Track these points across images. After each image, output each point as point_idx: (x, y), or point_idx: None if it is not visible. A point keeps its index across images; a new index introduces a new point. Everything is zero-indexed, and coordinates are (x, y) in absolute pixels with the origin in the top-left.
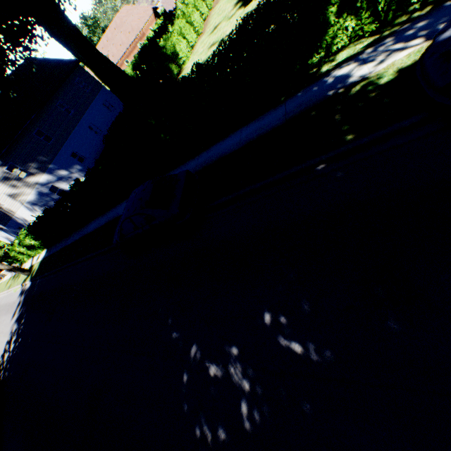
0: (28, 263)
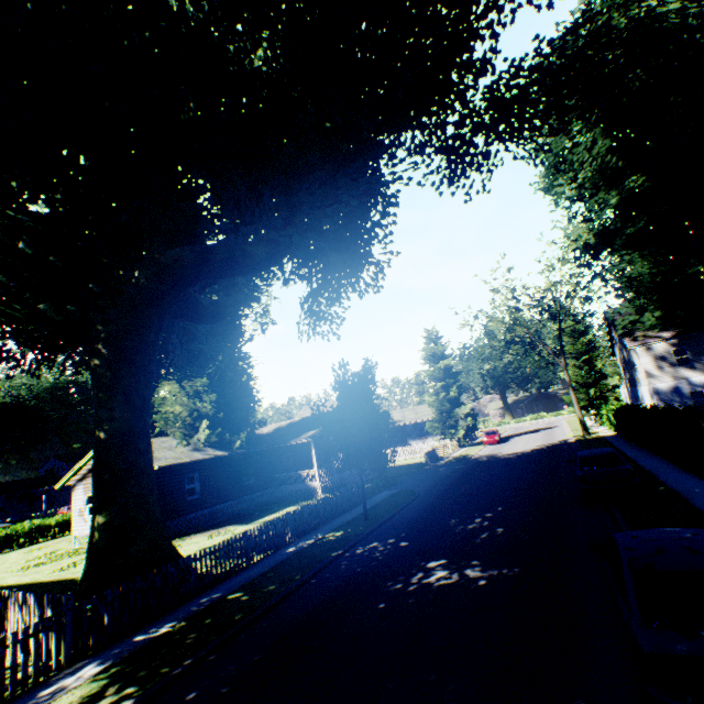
0: (601, 428)
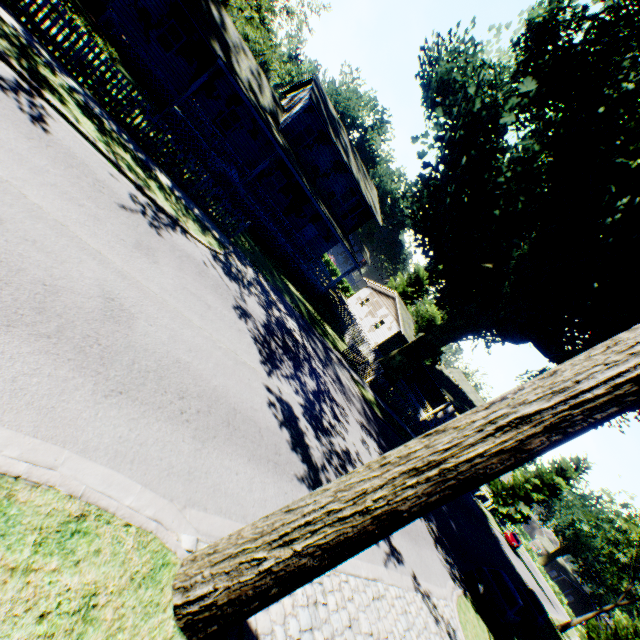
0: None
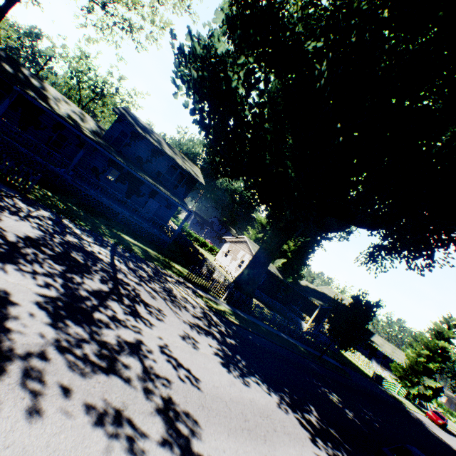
0: None
